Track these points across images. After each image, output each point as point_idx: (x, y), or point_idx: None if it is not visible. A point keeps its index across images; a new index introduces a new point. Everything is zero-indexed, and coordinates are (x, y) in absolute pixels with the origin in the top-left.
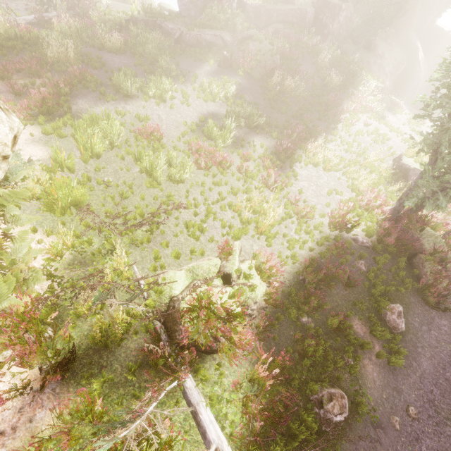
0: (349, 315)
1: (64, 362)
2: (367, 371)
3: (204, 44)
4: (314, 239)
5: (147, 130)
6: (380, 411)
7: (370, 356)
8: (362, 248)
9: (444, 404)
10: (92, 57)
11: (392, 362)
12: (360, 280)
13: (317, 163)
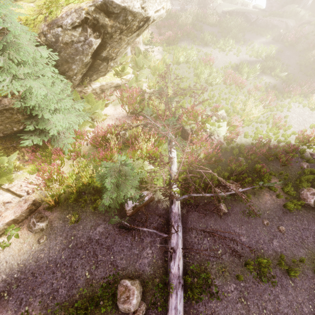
0: (272, 173)
1: (138, 112)
2: (264, 197)
3: (269, 27)
4: (277, 138)
5: (207, 58)
6: (259, 213)
7: (272, 195)
8: (314, 161)
9: (311, 245)
10: (198, 25)
11: (286, 205)
12: (297, 170)
13: (314, 107)
